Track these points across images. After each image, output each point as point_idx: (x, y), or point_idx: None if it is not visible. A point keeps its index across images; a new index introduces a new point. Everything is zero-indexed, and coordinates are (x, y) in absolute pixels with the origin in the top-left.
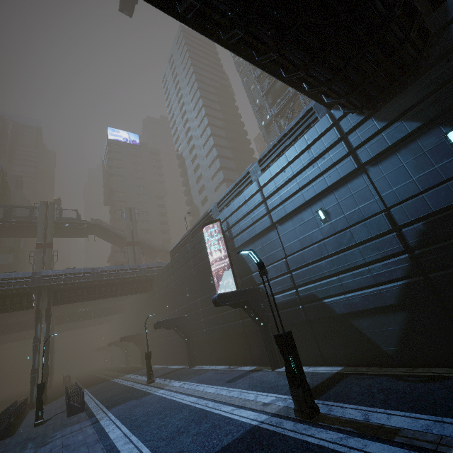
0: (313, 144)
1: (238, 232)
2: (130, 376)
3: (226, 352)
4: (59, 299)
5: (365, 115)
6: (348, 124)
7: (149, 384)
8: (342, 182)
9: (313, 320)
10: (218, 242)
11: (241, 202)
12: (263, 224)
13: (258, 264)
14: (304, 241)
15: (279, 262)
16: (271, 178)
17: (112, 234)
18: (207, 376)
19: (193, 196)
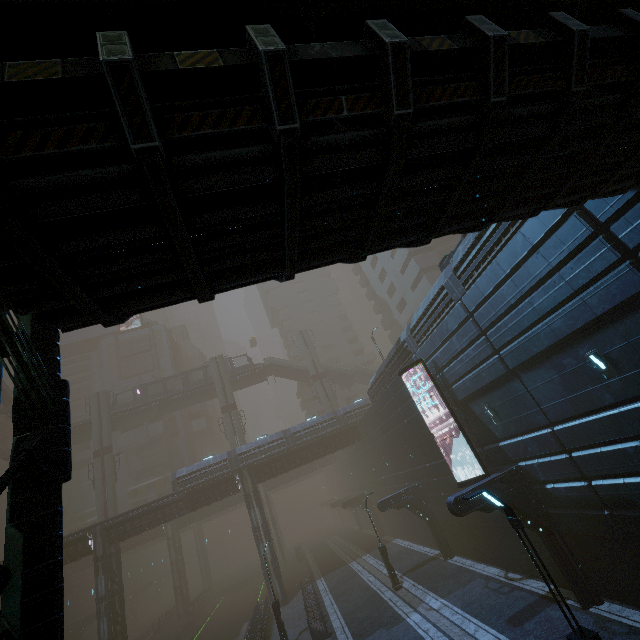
0: (543, 245)
1: (455, 378)
2: (369, 561)
3: (493, 549)
4: (261, 478)
5: (637, 188)
6: (604, 208)
7: (396, 592)
8: (625, 307)
9: (639, 539)
10: (429, 389)
11: (446, 334)
12: (493, 371)
13: (503, 508)
14: (576, 403)
15: (540, 432)
16: (482, 299)
17: (292, 370)
18: (475, 593)
19: (373, 286)
